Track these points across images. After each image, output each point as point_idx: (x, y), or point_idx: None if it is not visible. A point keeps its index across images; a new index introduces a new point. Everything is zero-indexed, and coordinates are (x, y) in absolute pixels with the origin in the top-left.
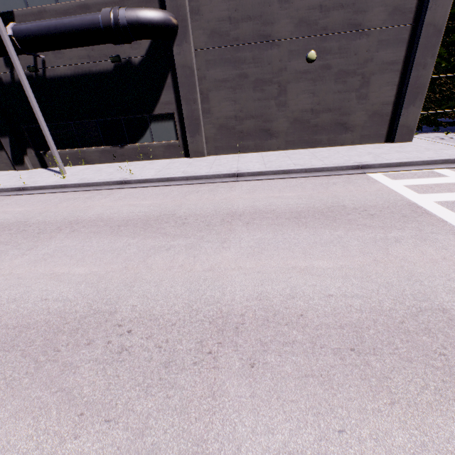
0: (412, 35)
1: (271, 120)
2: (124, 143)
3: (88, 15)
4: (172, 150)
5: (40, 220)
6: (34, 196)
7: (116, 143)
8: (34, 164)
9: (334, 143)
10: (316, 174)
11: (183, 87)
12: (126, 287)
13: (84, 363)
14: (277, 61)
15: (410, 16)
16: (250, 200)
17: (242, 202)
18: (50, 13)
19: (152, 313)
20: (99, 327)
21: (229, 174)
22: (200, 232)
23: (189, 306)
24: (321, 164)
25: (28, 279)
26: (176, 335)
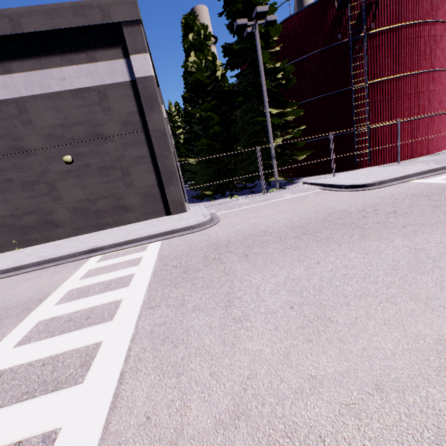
0: (148, 137)
1: (51, 212)
2: None
3: None
4: None
5: None
6: None
7: None
8: None
9: (121, 222)
10: (44, 266)
11: None
12: None
13: None
14: (38, 166)
15: (140, 126)
16: None
17: None
18: None
19: None
20: None
21: None
22: None
23: None
24: (60, 253)
25: None
26: None
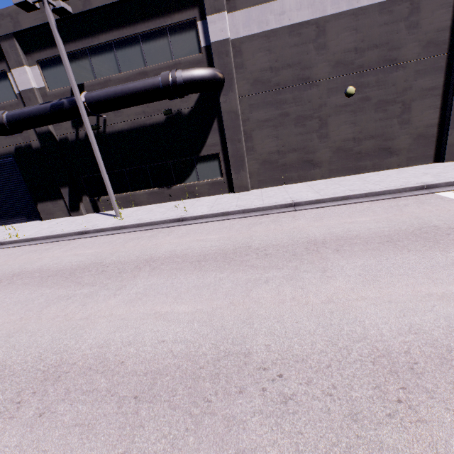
0: (449, 62)
1: (313, 151)
2: (171, 184)
3: (149, 79)
4: (216, 187)
5: (114, 260)
6: (97, 238)
7: (164, 184)
8: (88, 210)
9: (379, 167)
10: (378, 198)
11: (228, 129)
12: (245, 324)
13: (248, 416)
14: (317, 99)
15: (444, 47)
16: (323, 228)
17: (316, 230)
18: (114, 81)
19: (294, 353)
20: (240, 371)
21: (285, 204)
22: (290, 263)
23: (332, 343)
24: (380, 188)
25: (132, 320)
26: (340, 379)
